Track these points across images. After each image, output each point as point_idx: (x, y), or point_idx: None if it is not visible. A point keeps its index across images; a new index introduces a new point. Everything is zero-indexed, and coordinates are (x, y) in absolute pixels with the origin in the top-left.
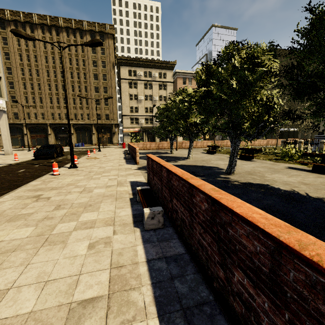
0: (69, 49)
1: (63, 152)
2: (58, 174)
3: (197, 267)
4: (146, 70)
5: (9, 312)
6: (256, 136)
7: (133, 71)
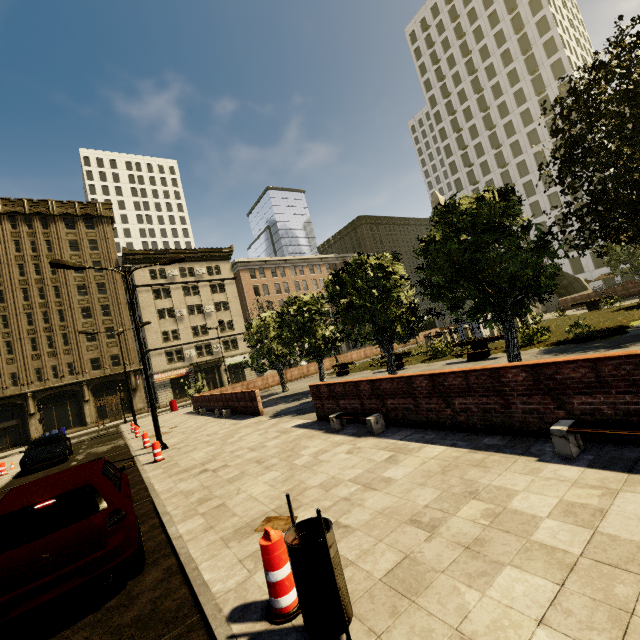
0: (18, 248)
1: (71, 447)
2: (164, 459)
3: (432, 429)
4: (183, 266)
5: (352, 475)
6: (410, 338)
7: (158, 270)
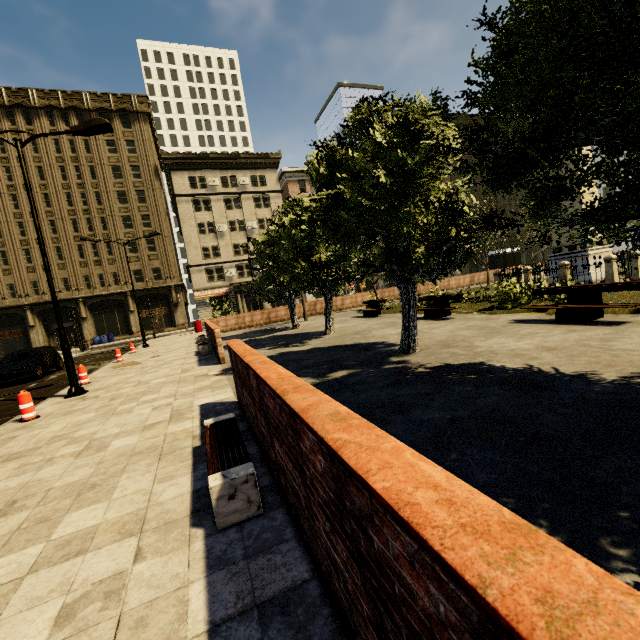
0: (58, 148)
1: (59, 362)
2: (35, 418)
3: (338, 620)
4: (225, 175)
5: None
6: (442, 271)
7: (198, 178)
